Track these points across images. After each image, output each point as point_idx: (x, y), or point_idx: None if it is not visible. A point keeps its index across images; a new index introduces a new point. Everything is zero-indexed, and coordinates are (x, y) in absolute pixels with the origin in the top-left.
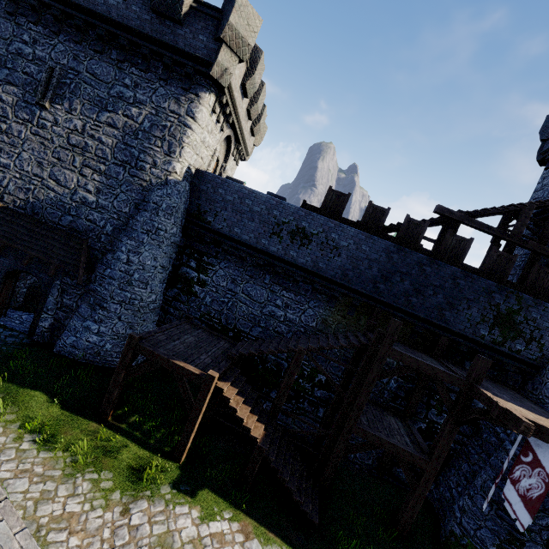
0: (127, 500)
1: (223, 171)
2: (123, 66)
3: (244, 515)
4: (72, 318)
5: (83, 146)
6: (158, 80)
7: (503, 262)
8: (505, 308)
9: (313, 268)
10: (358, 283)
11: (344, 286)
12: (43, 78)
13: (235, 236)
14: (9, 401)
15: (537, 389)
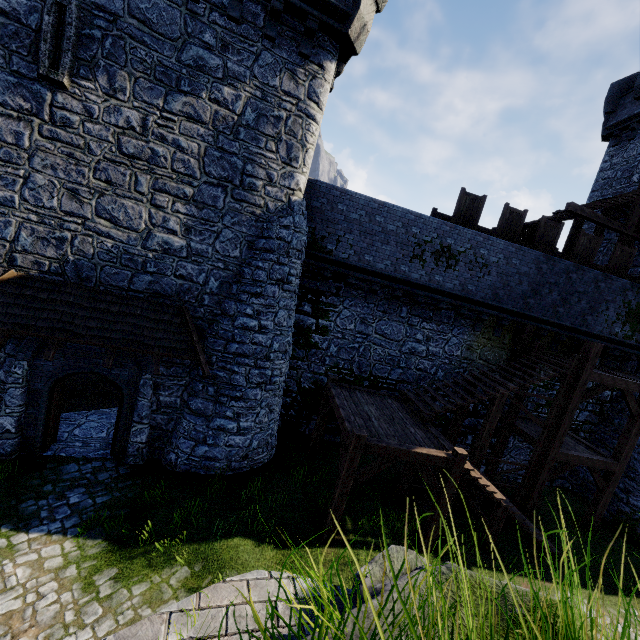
0: None
1: None
2: (196, 8)
3: (517, 577)
4: (183, 420)
5: (149, 156)
6: (259, 37)
7: (625, 257)
8: (635, 304)
9: (462, 292)
10: (508, 302)
11: (494, 308)
12: (45, 25)
13: (367, 266)
14: (216, 567)
15: None
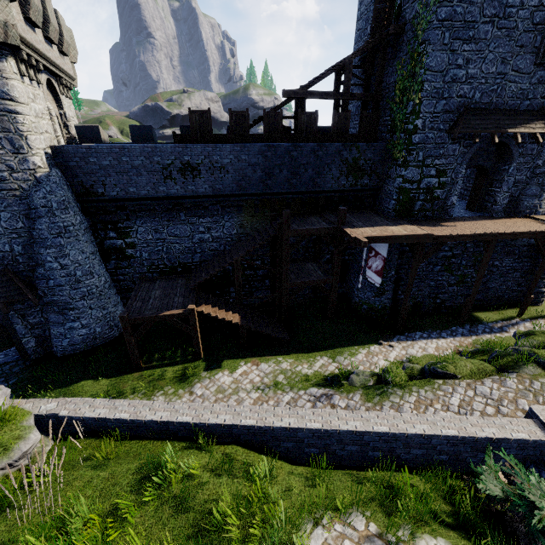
0: (188, 389)
1: (66, 120)
2: None
3: (251, 358)
4: (50, 329)
5: None
6: None
7: (343, 121)
8: (352, 159)
9: (213, 192)
10: (251, 188)
11: (243, 195)
12: None
13: (134, 195)
14: (70, 396)
15: (381, 204)
